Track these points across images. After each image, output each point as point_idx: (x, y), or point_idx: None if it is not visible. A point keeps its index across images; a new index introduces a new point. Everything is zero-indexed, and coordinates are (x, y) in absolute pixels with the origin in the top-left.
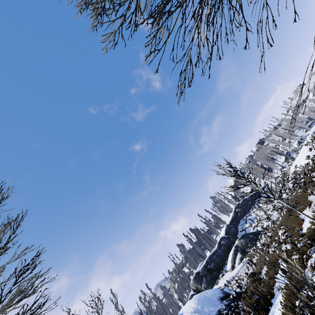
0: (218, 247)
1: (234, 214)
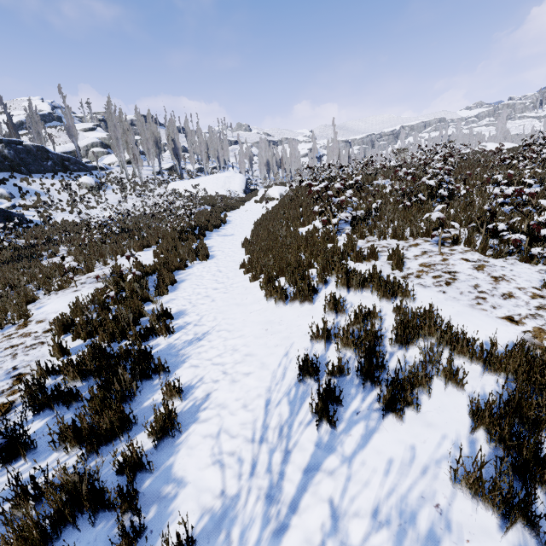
0: None
1: None
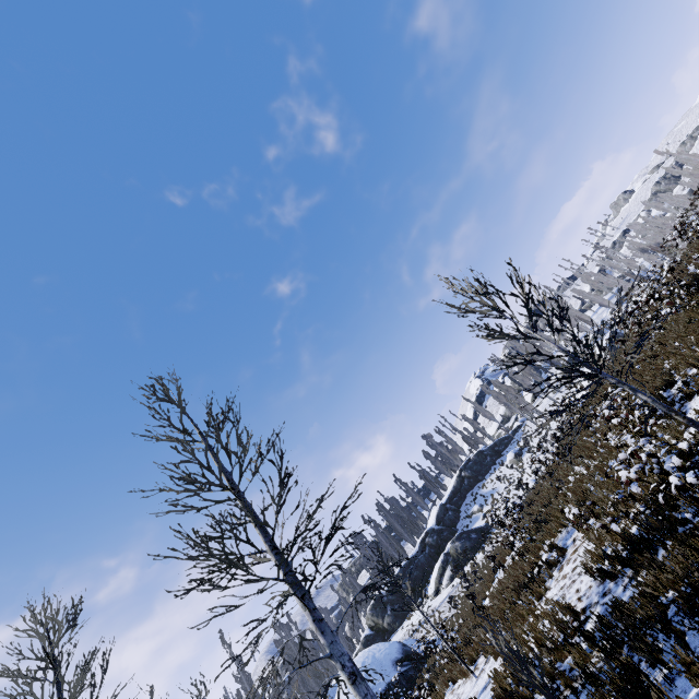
0: (420, 549)
1: (458, 482)
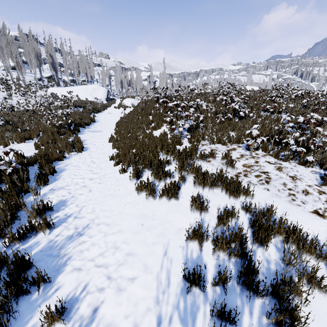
0: None
1: None
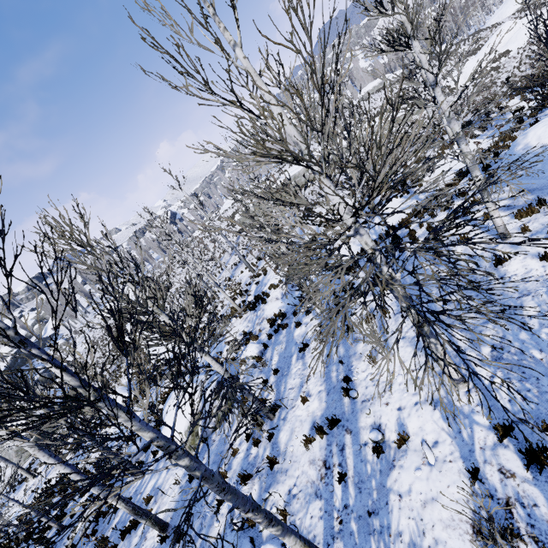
0: None
1: (13, 360)
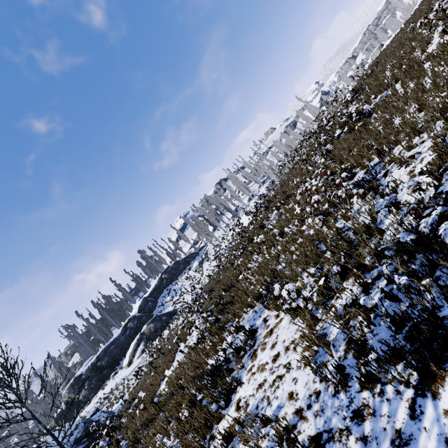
0: (123, 332)
1: (159, 281)
